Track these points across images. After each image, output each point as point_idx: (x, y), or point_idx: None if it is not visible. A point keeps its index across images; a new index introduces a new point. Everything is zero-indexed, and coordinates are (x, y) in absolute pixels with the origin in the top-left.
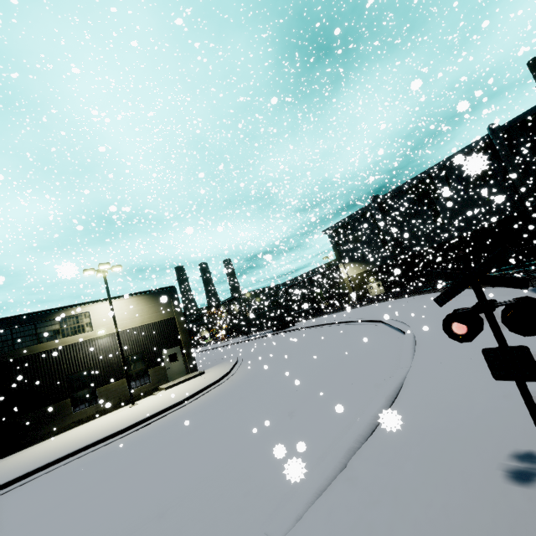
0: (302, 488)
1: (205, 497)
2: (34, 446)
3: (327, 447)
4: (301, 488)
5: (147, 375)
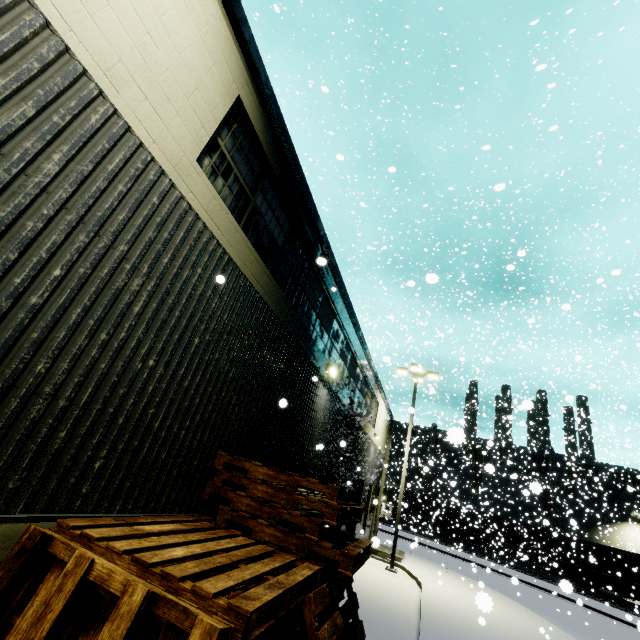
0: None
1: None
2: None
3: None
4: None
5: (364, 521)
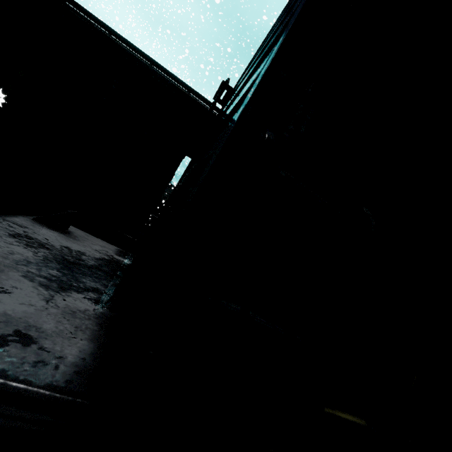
0: None
1: None
2: None
3: None
4: None
5: None
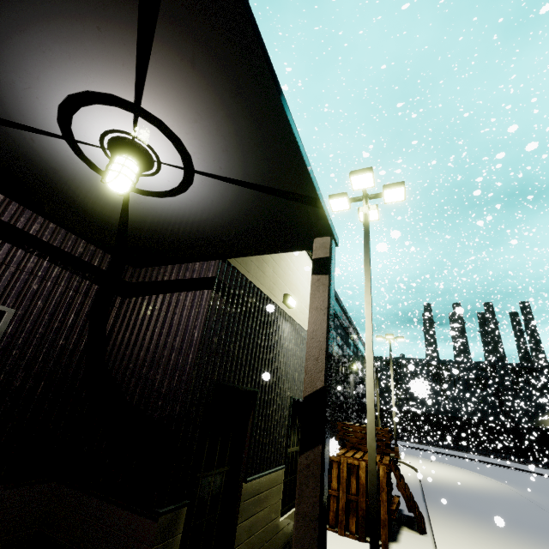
0: None
1: None
2: None
3: None
4: None
5: None
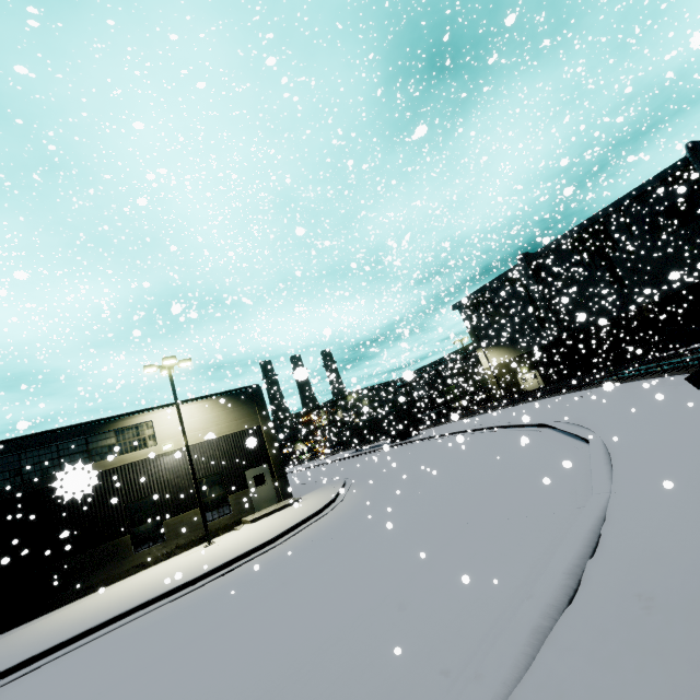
0: (465, 698)
1: (308, 697)
2: (86, 598)
3: (492, 621)
4: (463, 698)
5: (227, 503)
